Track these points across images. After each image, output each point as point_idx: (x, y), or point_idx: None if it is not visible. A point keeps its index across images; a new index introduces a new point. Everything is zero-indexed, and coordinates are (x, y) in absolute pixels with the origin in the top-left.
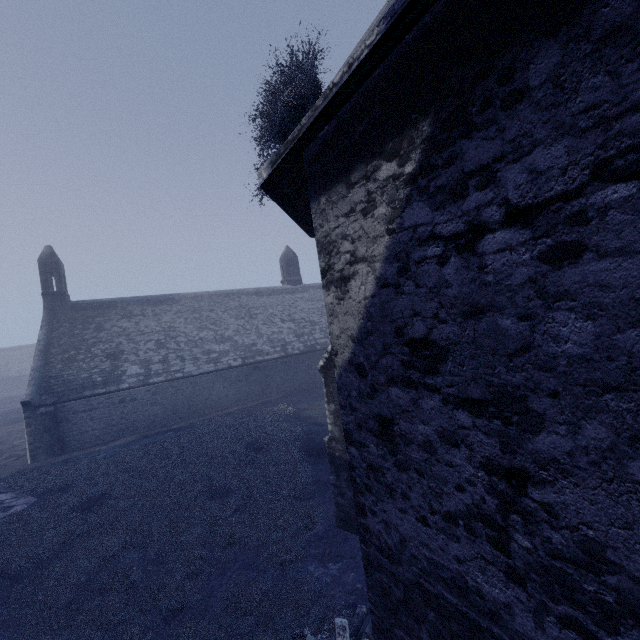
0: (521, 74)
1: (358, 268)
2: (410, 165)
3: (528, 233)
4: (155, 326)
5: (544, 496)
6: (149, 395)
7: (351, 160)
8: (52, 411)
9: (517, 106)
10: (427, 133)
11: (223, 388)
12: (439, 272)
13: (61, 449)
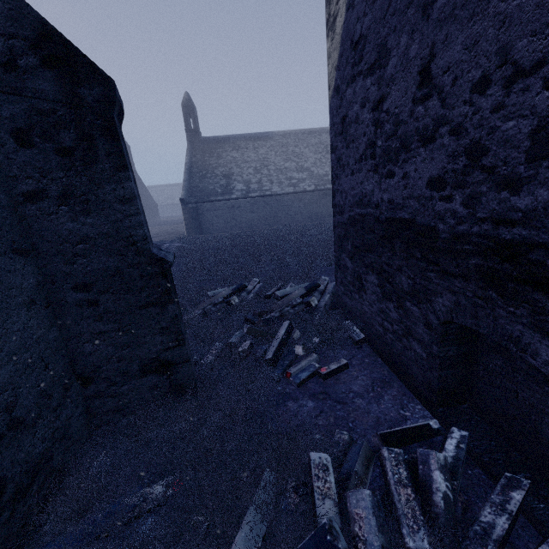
0: None
1: (340, 4)
2: None
3: None
4: (254, 157)
5: (387, 105)
6: (249, 205)
7: None
8: (195, 207)
9: None
10: None
11: (298, 207)
12: None
13: (201, 232)
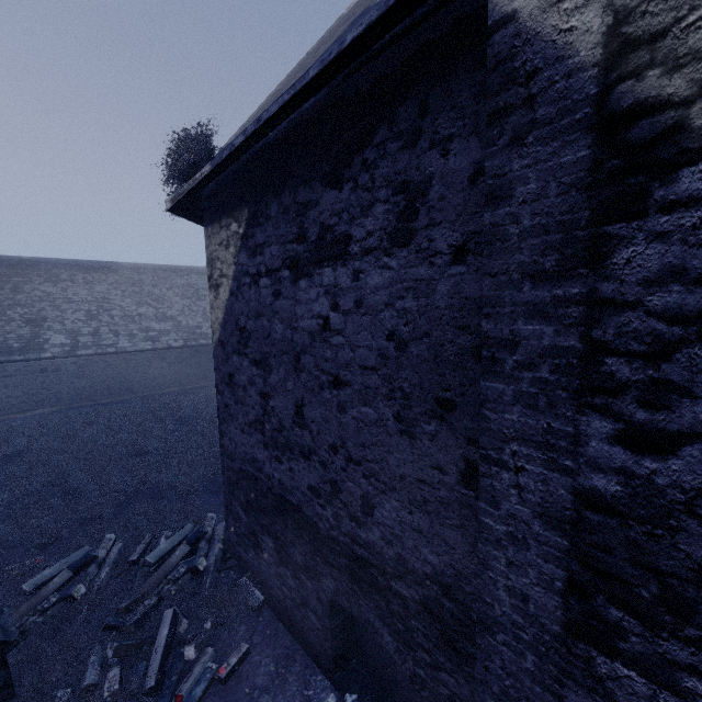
0: (270, 208)
1: (223, 281)
2: (242, 229)
3: (270, 282)
4: (86, 295)
5: (272, 403)
6: (75, 367)
7: (222, 212)
8: None
9: (269, 222)
10: (247, 216)
11: (161, 368)
12: (249, 292)
13: None
